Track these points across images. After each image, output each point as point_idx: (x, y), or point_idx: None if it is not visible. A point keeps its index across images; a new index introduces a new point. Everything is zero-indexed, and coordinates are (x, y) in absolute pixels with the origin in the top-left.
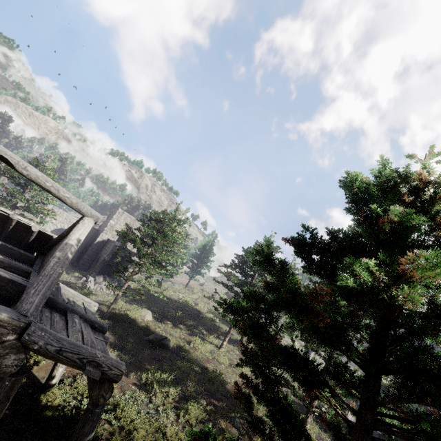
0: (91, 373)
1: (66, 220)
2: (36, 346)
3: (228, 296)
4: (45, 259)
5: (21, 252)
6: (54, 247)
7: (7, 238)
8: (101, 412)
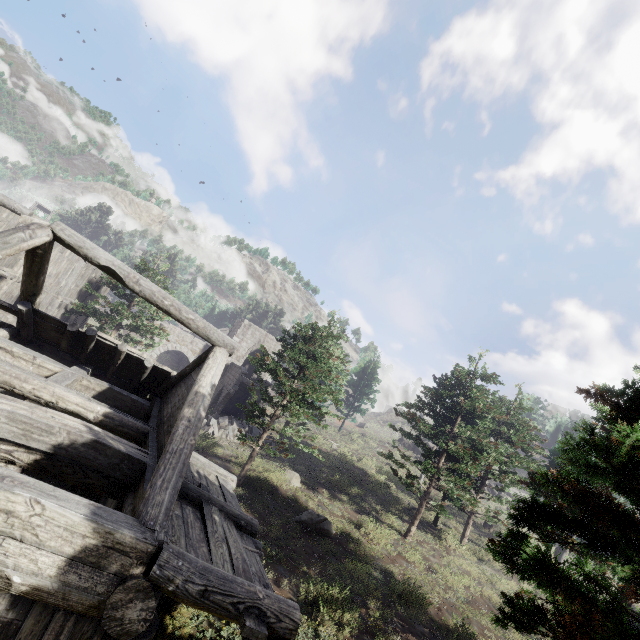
0: (253, 632)
1: (178, 338)
2: (171, 586)
3: (403, 445)
4: (164, 409)
5: (133, 398)
6: (173, 390)
7: (114, 376)
8: None
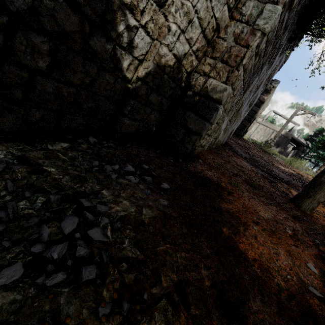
0: (300, 142)
1: None
2: (293, 137)
3: None
4: None
5: None
6: None
7: None
8: (301, 150)
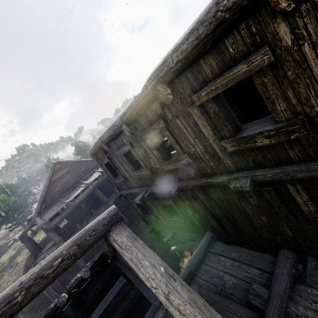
0: None
1: None
2: None
3: None
4: None
5: None
6: None
7: None
8: None
